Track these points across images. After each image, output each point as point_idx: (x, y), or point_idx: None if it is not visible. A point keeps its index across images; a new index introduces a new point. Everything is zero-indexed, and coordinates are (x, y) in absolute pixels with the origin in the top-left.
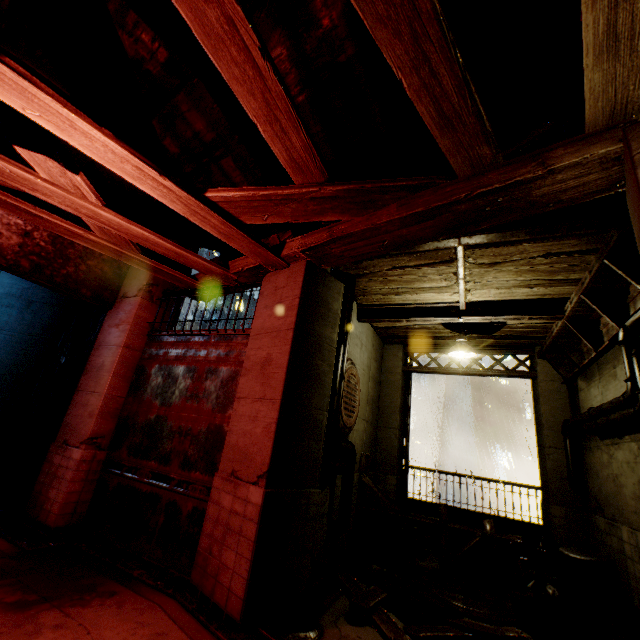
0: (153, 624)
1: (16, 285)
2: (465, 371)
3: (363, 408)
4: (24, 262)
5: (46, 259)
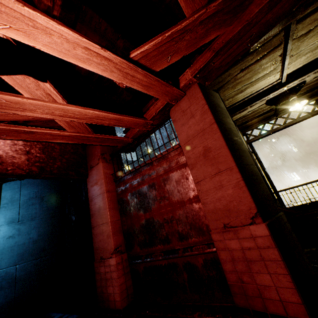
0: None
1: (31, 192)
2: (284, 126)
3: None
4: (33, 168)
5: (44, 163)
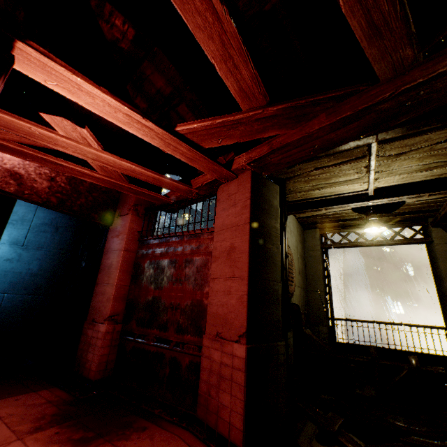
0: None
1: (47, 217)
2: (371, 243)
3: (297, 278)
4: (53, 199)
5: (66, 195)
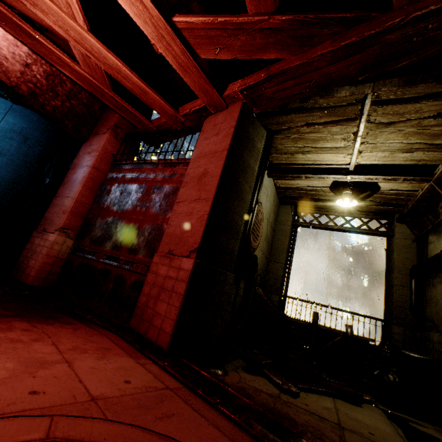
0: (100, 343)
1: (17, 124)
2: (339, 228)
3: (262, 242)
4: (23, 87)
5: (40, 89)
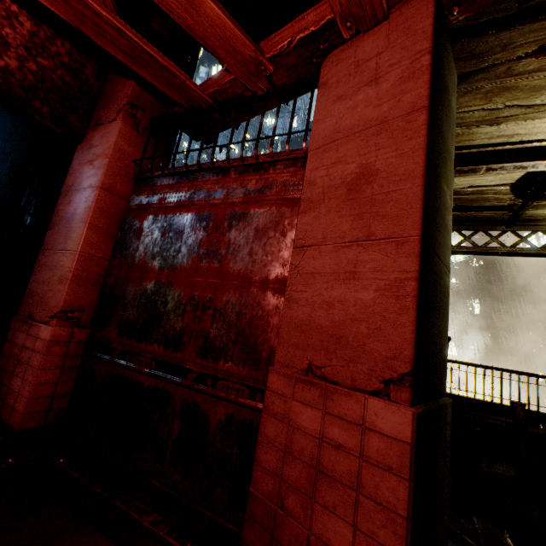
0: None
1: None
2: (511, 250)
3: None
4: None
5: None
